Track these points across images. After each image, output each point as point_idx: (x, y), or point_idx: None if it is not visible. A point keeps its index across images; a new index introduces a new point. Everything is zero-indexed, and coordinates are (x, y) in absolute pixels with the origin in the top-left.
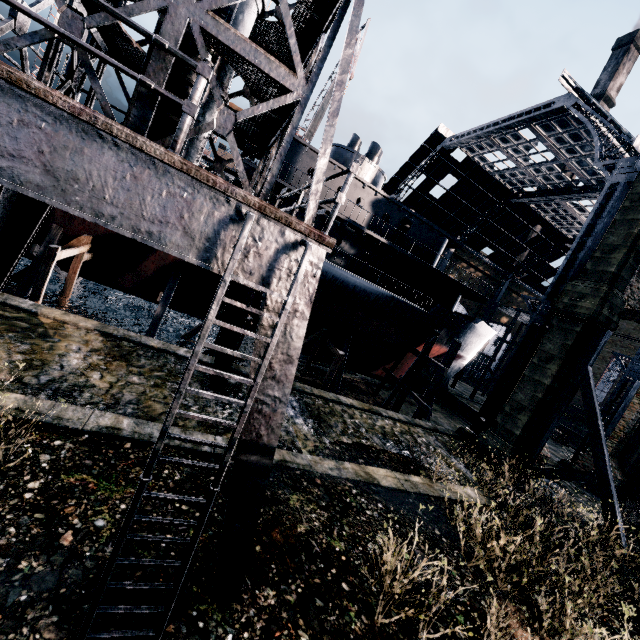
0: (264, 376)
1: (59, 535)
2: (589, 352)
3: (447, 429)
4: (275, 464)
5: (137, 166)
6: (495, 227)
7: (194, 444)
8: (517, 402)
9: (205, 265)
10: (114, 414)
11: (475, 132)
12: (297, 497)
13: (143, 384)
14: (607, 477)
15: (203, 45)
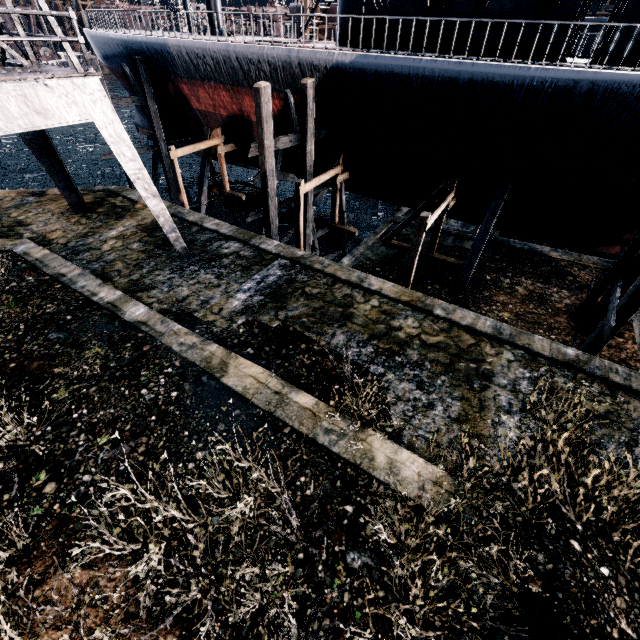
0: None
1: None
2: None
3: (634, 374)
4: (131, 323)
5: None
6: None
7: (93, 294)
8: None
9: None
10: (77, 267)
11: None
12: (99, 351)
13: (135, 249)
14: None
15: None
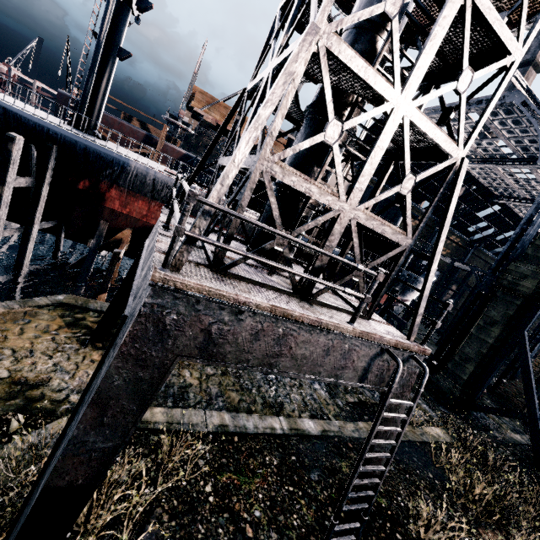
0: (381, 437)
1: (244, 529)
2: (526, 321)
3: None
4: (321, 435)
5: (335, 340)
6: (434, 185)
7: (271, 428)
8: (465, 354)
9: (362, 386)
10: (217, 412)
11: (428, 111)
12: (345, 464)
13: (216, 374)
14: (536, 418)
15: (355, 231)
